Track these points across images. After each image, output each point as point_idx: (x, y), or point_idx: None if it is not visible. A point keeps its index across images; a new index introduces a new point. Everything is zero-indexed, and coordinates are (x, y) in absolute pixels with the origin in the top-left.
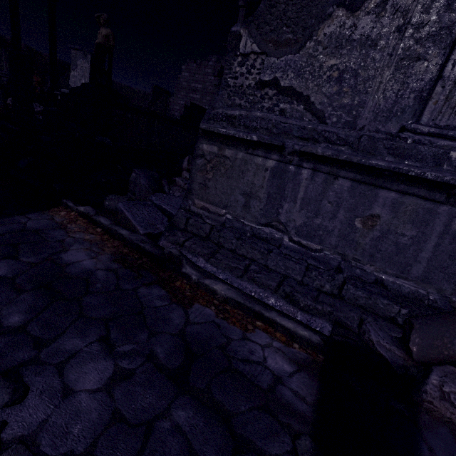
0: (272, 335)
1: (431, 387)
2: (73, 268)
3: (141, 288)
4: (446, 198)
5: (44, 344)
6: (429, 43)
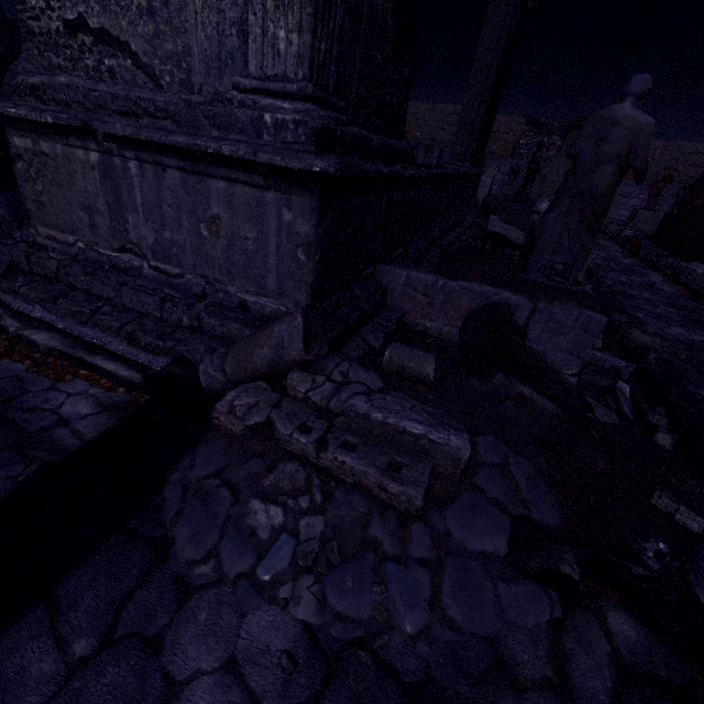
0: (96, 383)
1: (222, 403)
2: None
3: None
4: (265, 181)
5: None
6: None
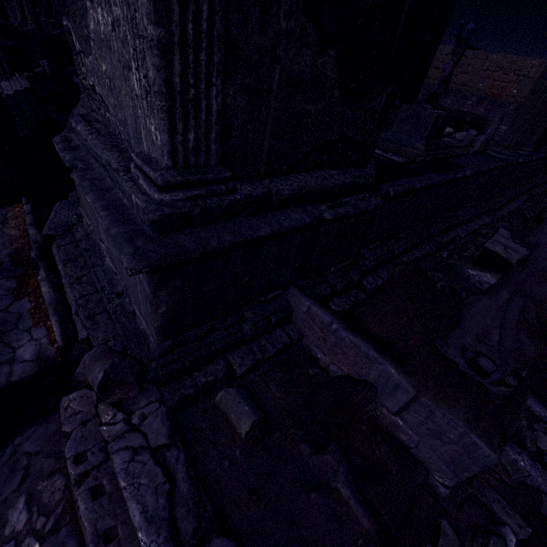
0: (49, 334)
1: (66, 399)
2: None
3: (3, 280)
4: None
5: None
6: (128, 47)
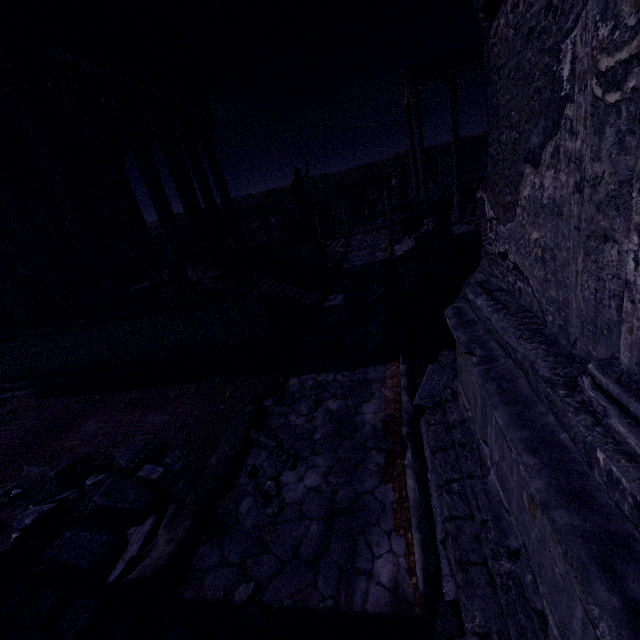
0: (408, 553)
1: None
2: (360, 417)
3: (374, 450)
4: None
5: (314, 454)
6: (613, 211)
